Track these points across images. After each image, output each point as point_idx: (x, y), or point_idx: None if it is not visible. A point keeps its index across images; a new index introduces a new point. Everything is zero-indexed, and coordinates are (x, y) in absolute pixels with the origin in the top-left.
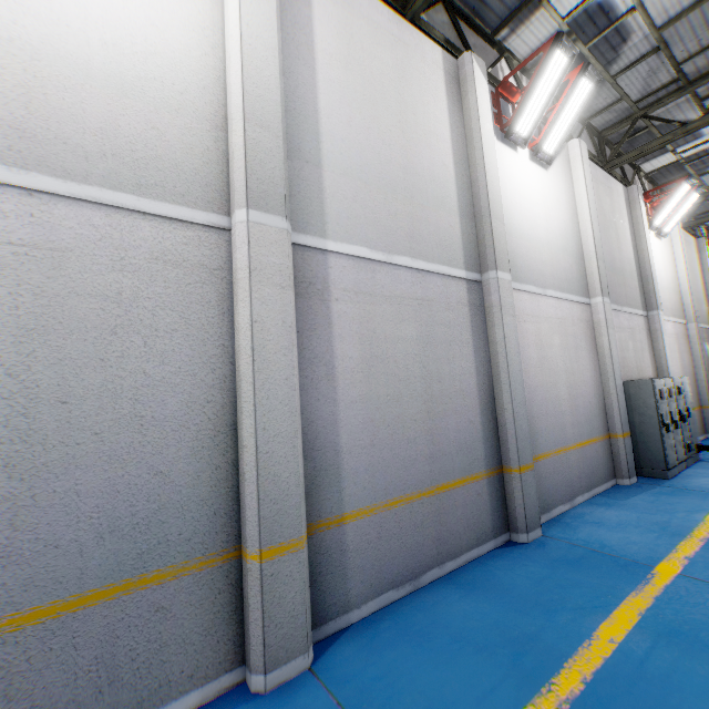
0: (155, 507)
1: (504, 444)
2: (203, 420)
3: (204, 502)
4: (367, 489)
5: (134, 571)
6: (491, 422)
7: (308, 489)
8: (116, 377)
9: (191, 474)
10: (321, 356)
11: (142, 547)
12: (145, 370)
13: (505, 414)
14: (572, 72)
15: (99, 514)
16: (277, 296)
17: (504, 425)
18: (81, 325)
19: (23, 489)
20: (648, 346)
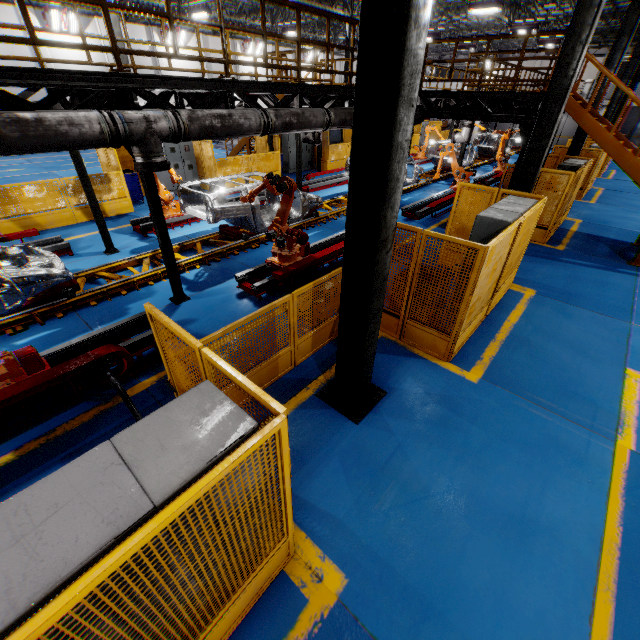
0: None
1: None
2: None
3: None
4: None
5: None
6: None
7: None
8: None
9: None
10: None
11: None
12: None
13: None
14: (66, 12)
15: None
16: None
17: None
18: None
19: None
20: None
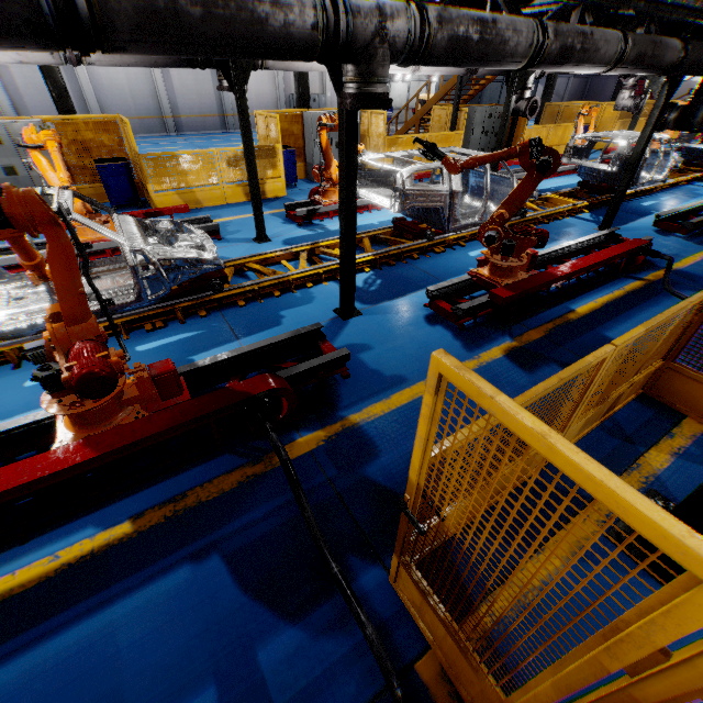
0: (150, 108)
1: (224, 109)
2: (153, 95)
3: (156, 108)
4: (185, 112)
5: (150, 116)
6: (220, 103)
7: (173, 110)
8: (140, 87)
9: (153, 104)
10: (170, 84)
11: (150, 113)
12: (143, 86)
13: (223, 101)
14: None
15: (143, 107)
16: (158, 73)
17: (223, 104)
18: (133, 79)
19: (135, 102)
20: (319, 79)
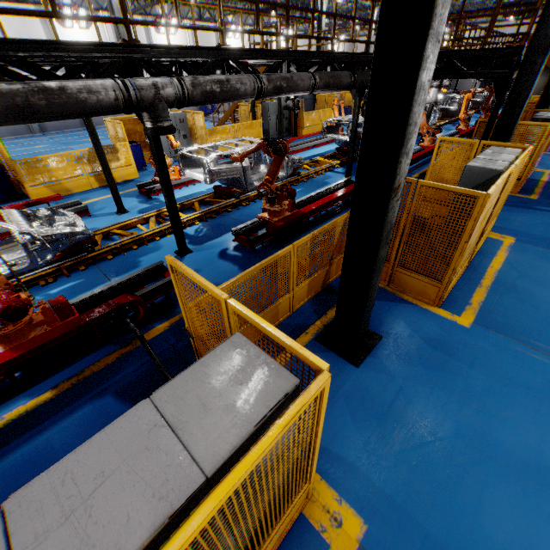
0: None
1: None
2: None
3: None
4: None
5: None
6: None
7: None
8: None
9: None
10: None
11: None
12: None
13: None
14: (77, 8)
15: None
16: None
17: None
18: None
19: None
20: None
